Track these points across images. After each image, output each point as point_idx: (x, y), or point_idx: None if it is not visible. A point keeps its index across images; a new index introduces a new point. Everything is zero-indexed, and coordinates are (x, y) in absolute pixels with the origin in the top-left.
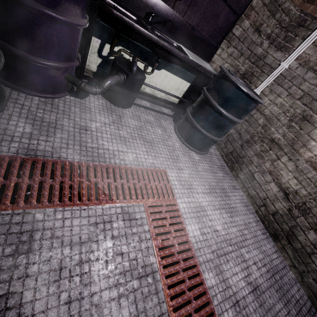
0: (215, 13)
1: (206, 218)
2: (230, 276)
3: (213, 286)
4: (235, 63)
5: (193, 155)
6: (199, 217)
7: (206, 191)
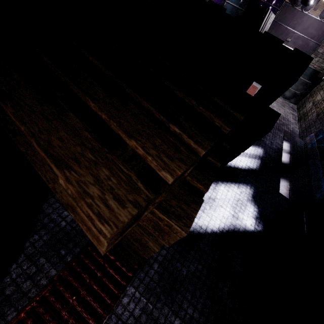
0: (306, 44)
1: None
2: None
3: None
4: (321, 65)
5: None
6: None
7: None
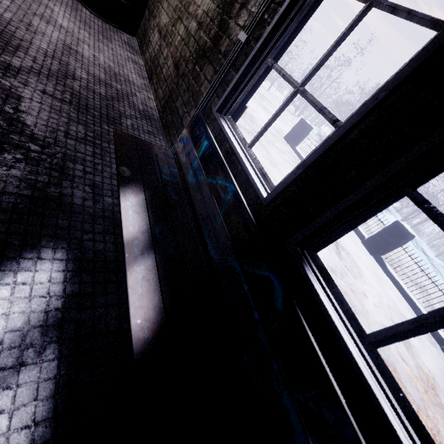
0: None
1: (48, 10)
2: (39, 23)
3: (3, 2)
4: None
5: (84, 9)
6: (35, 1)
7: (73, 16)
